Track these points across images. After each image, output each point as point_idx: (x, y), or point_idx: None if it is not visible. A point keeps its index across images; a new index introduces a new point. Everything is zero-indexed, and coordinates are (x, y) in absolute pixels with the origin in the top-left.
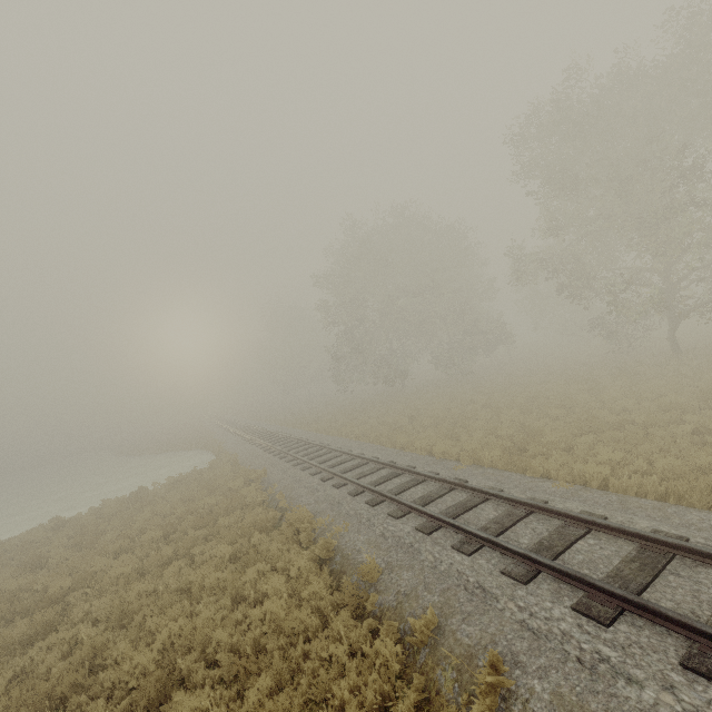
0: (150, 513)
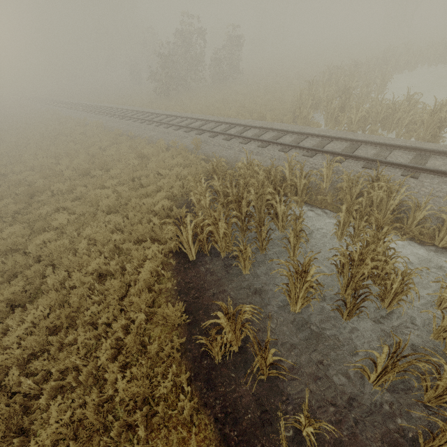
0: None
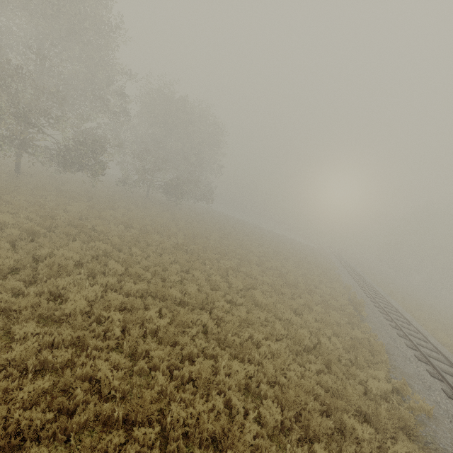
0: (303, 246)
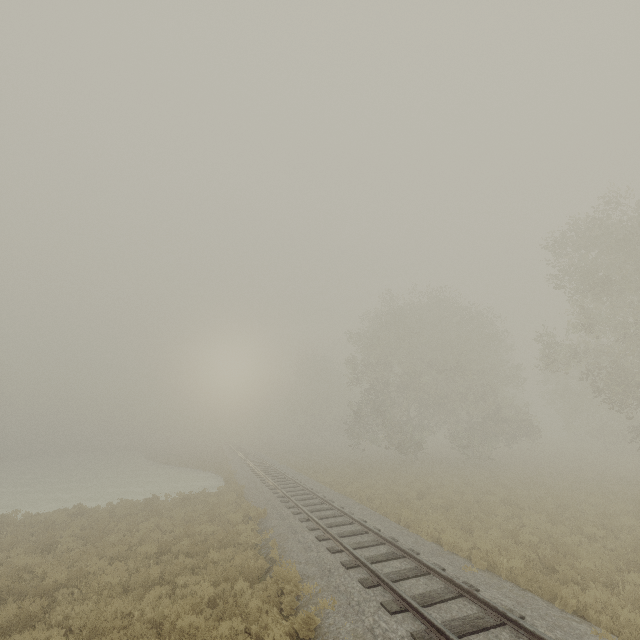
0: (154, 524)
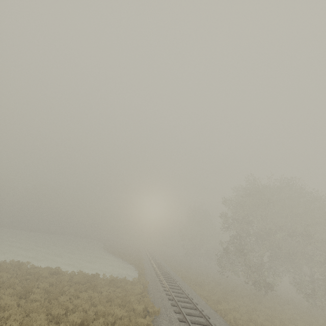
0: (88, 296)
